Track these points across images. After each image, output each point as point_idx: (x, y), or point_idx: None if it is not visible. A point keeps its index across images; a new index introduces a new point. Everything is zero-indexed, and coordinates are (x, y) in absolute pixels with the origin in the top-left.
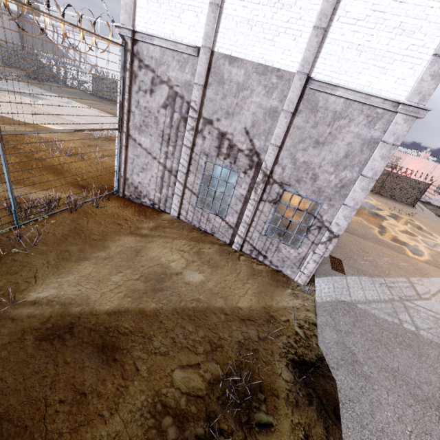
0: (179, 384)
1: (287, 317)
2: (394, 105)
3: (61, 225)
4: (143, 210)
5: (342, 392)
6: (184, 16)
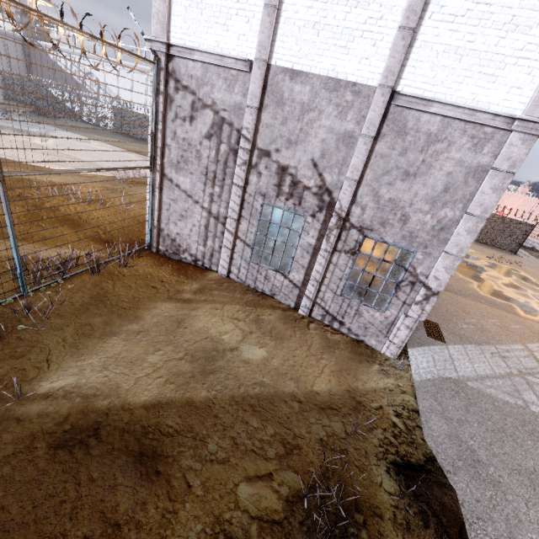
0: (247, 505)
1: (379, 402)
2: (508, 122)
3: (80, 291)
4: (183, 268)
5: (465, 506)
6: (232, 22)
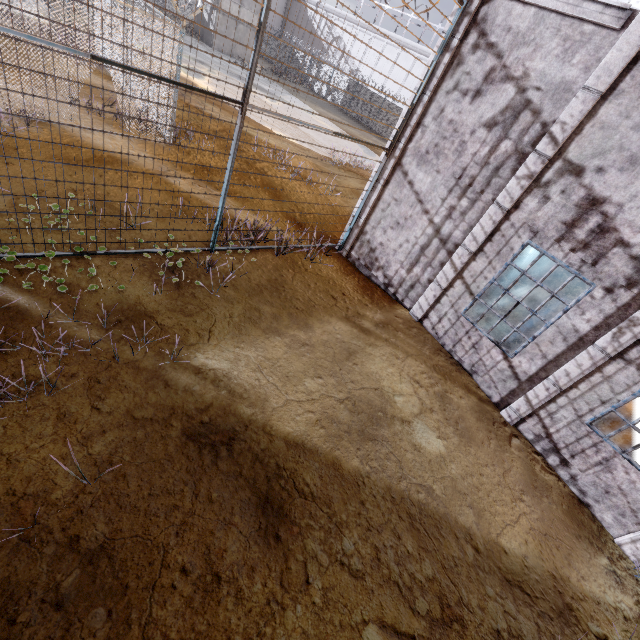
0: None
1: (603, 628)
2: None
3: (260, 269)
4: (370, 287)
5: None
6: None
